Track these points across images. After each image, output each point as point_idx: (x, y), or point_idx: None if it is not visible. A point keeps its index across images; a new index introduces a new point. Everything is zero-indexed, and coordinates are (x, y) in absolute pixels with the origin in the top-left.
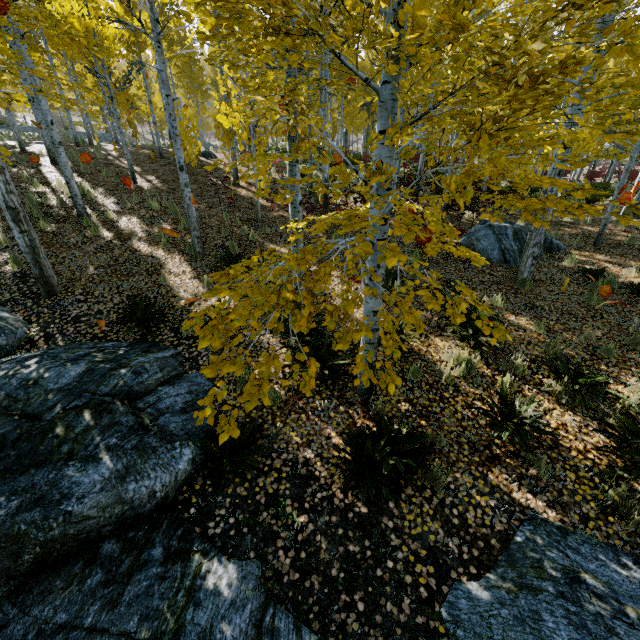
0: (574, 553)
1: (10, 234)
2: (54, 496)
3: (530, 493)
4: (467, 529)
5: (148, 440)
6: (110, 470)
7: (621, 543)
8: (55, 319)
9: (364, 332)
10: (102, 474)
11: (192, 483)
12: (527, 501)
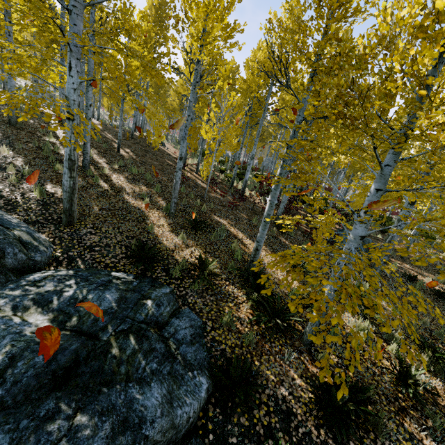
0: None
1: (31, 168)
2: (134, 419)
3: (434, 441)
4: None
5: (176, 367)
6: (160, 394)
7: None
8: (74, 245)
9: (398, 321)
10: (156, 398)
11: (205, 409)
12: None
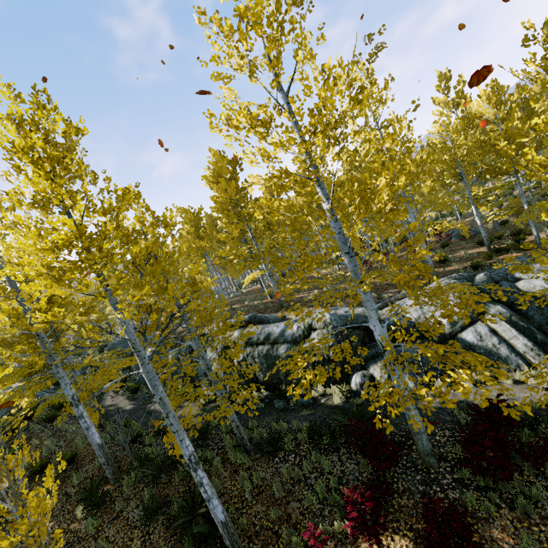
0: None
1: None
2: None
3: None
4: None
5: None
6: None
7: None
8: None
9: None
10: None
11: None
12: None
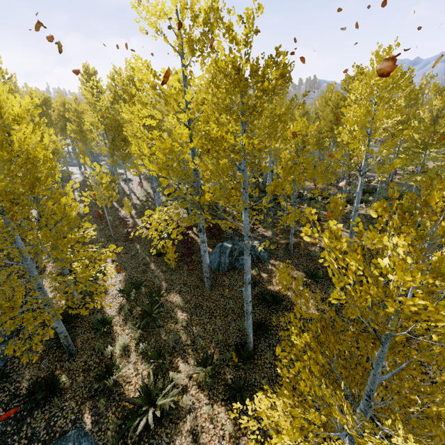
0: (78, 444)
1: None
2: None
3: (91, 415)
4: (53, 427)
5: None
6: None
7: (101, 443)
8: None
9: None
10: None
11: None
12: (87, 419)
